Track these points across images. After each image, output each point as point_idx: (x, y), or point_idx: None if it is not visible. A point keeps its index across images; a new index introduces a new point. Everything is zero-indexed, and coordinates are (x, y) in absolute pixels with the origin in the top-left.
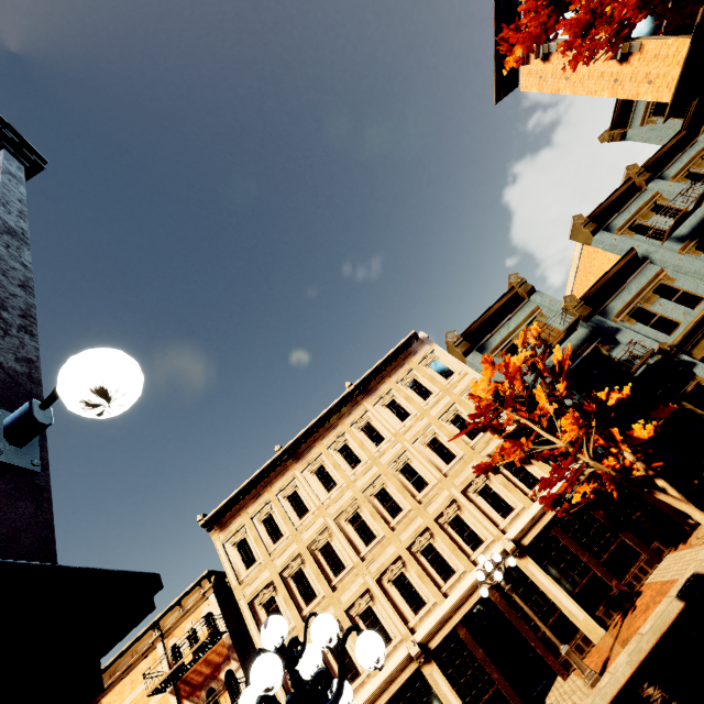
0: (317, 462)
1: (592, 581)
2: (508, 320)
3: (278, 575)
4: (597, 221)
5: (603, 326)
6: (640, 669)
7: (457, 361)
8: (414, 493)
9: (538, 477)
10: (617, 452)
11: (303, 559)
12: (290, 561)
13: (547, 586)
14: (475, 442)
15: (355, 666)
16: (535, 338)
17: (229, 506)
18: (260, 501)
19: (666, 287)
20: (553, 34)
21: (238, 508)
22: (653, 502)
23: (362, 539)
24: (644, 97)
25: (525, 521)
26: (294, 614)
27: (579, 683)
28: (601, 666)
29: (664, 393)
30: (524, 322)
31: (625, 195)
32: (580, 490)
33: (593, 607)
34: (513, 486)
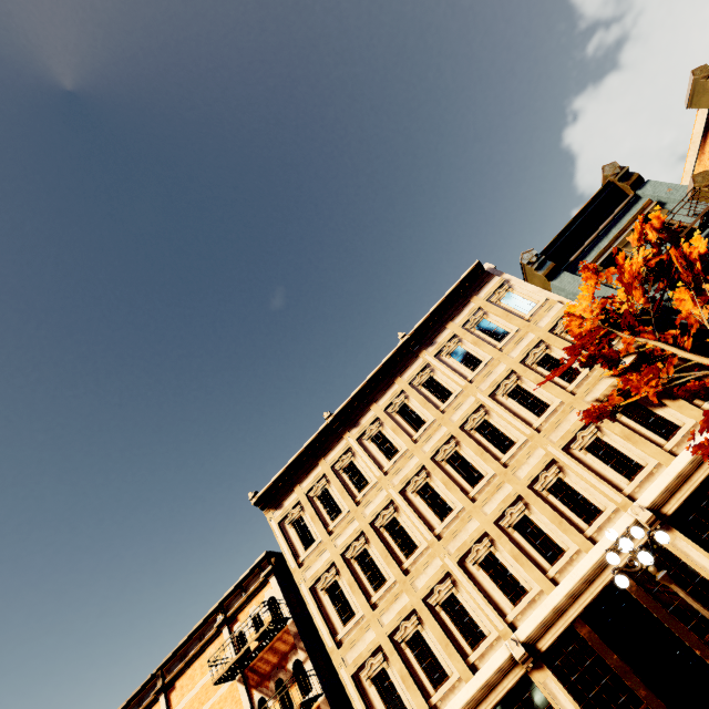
0: (373, 427)
1: None
2: (606, 226)
3: (340, 557)
4: None
5: None
6: None
7: (537, 289)
8: (496, 455)
9: (677, 423)
10: None
11: (366, 538)
12: (352, 540)
13: None
14: (575, 386)
15: (441, 666)
16: (656, 230)
17: (280, 482)
18: (313, 474)
19: None
20: None
21: (290, 484)
22: None
23: (435, 513)
24: None
25: (664, 483)
26: (361, 601)
27: None
28: None
29: None
30: (630, 224)
31: None
32: None
33: None
34: (638, 437)
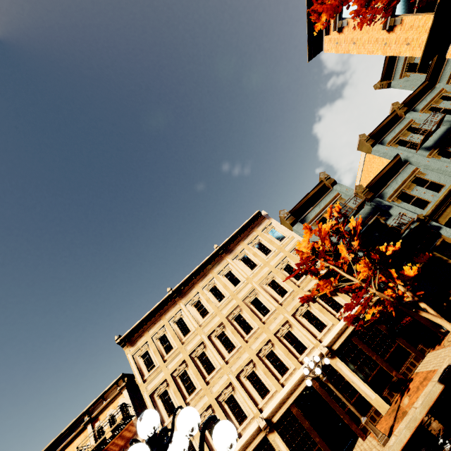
0: (195, 298)
1: (379, 372)
2: (319, 202)
3: (170, 375)
4: (375, 138)
5: (381, 204)
6: (416, 432)
7: (286, 229)
8: (260, 317)
9: (342, 304)
10: (393, 286)
11: (186, 364)
12: (178, 365)
13: (350, 377)
14: (300, 282)
15: None
16: (337, 212)
17: (136, 329)
18: (157, 325)
19: (420, 179)
20: (345, 14)
21: (142, 331)
22: (418, 318)
23: (226, 349)
24: (404, 54)
25: (334, 334)
26: (180, 401)
27: (374, 443)
28: (388, 430)
29: (422, 246)
30: (329, 203)
31: (391, 121)
32: (370, 311)
33: (381, 390)
34: (325, 310)
